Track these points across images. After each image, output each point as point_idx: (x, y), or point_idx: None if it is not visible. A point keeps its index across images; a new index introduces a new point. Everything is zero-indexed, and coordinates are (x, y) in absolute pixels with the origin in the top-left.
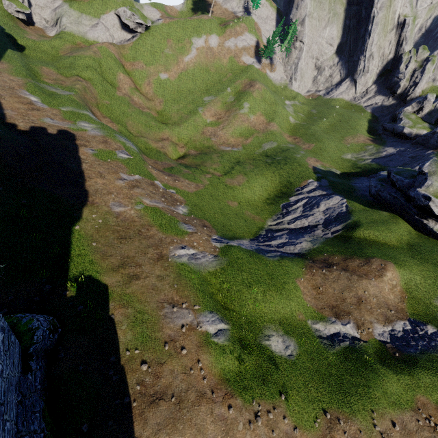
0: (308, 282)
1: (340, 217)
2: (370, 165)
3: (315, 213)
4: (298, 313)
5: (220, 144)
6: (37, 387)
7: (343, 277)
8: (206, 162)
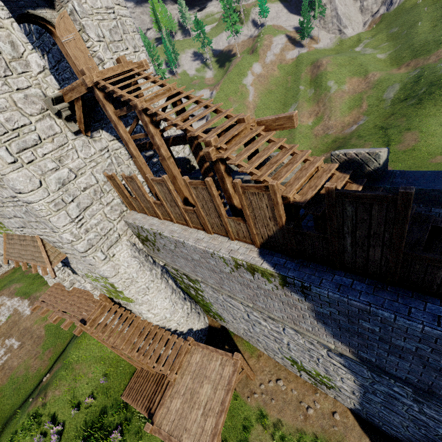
0: None
1: None
2: None
3: None
4: None
5: (341, 130)
6: None
7: None
8: None
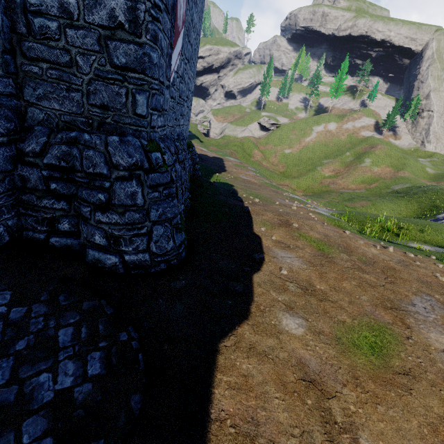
0: None
1: None
2: None
3: None
4: None
5: (339, 189)
6: (188, 163)
7: None
8: (323, 195)
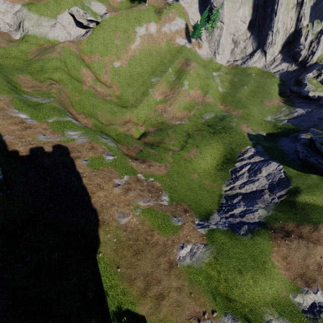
0: (277, 255)
1: (281, 182)
2: (287, 125)
3: (259, 178)
4: (281, 289)
5: (171, 118)
6: None
7: (302, 245)
8: (164, 139)
